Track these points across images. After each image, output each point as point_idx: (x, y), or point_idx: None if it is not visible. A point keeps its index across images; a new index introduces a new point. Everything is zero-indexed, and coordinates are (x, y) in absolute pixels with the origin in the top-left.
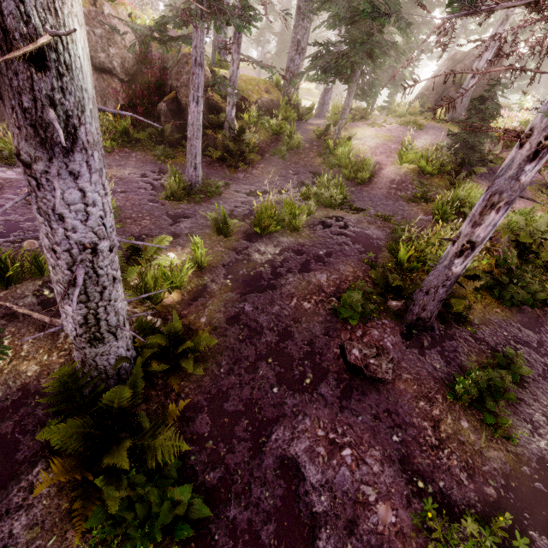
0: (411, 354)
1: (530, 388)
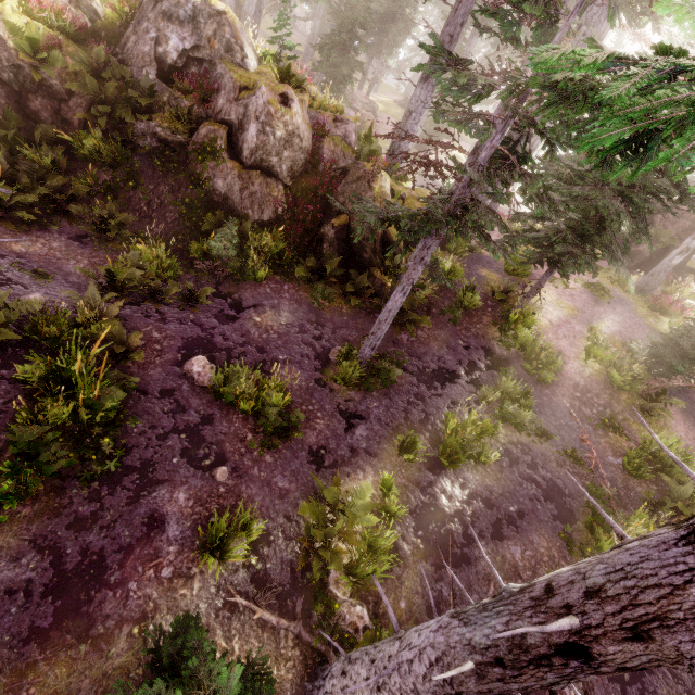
0: (614, 692)
1: None
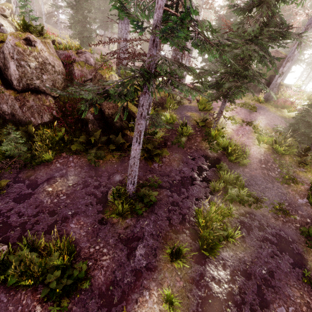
0: None
1: None
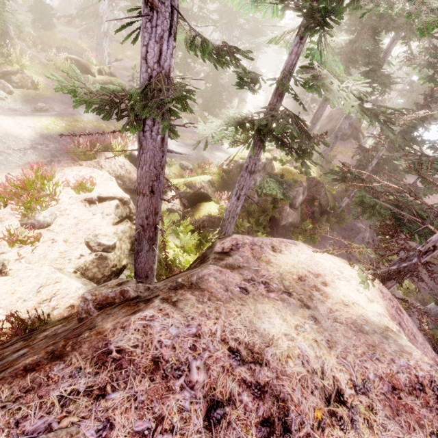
0: None
1: None
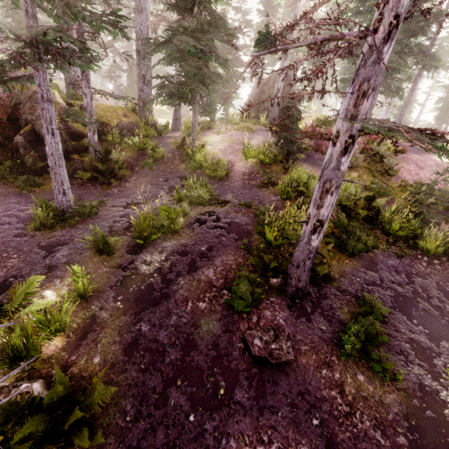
0: (301, 324)
1: (389, 321)
